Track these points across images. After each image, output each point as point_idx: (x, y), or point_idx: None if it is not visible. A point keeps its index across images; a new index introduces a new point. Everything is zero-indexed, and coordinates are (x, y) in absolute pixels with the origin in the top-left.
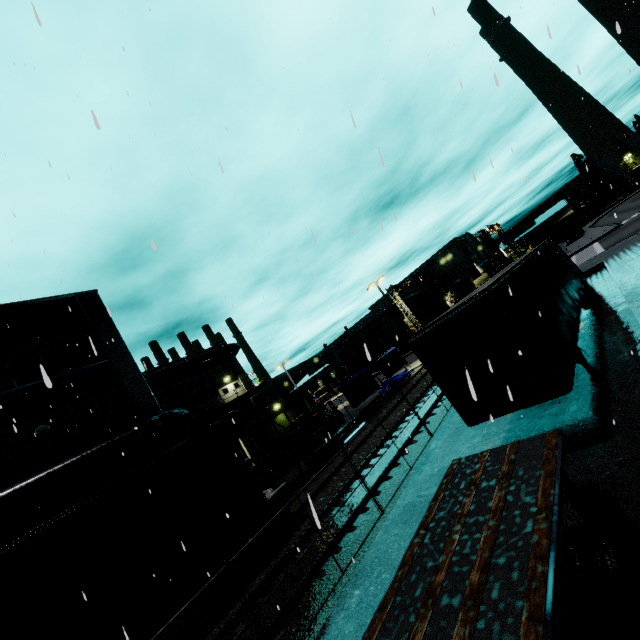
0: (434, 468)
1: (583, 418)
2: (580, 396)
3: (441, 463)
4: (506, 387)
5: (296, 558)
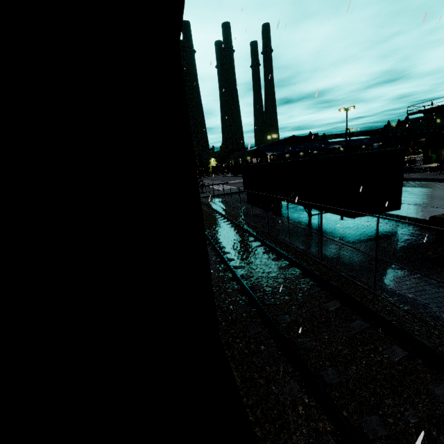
0: (299, 247)
1: (368, 229)
2: (347, 224)
3: (299, 245)
4: (383, 200)
5: (268, 305)
